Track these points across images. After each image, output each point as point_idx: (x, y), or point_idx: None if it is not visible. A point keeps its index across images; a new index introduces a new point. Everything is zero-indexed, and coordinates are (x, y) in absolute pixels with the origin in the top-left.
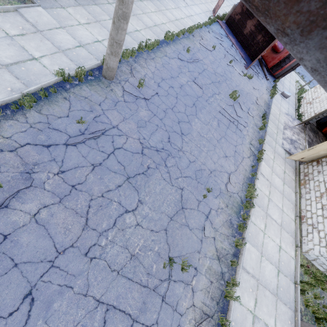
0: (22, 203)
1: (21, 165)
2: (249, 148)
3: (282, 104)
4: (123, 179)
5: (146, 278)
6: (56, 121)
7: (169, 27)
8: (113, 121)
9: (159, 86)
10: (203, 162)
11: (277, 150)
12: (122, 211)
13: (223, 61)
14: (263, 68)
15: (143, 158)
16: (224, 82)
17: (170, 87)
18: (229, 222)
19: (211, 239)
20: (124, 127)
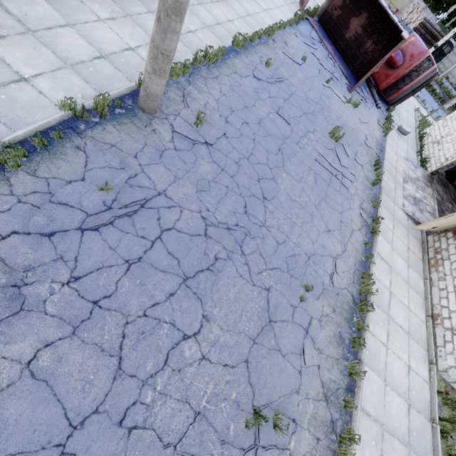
0: (6, 344)
1: (2, 273)
2: (360, 216)
3: (399, 145)
4: (178, 282)
5: (220, 450)
6: (64, 189)
7: (238, 26)
8: (158, 183)
9: (227, 122)
10: (296, 242)
11: (397, 216)
12: (177, 338)
13: (317, 79)
14: (373, 91)
15: (208, 242)
16: (320, 112)
17: (243, 122)
18: (338, 335)
19: (314, 368)
20: (176, 193)
